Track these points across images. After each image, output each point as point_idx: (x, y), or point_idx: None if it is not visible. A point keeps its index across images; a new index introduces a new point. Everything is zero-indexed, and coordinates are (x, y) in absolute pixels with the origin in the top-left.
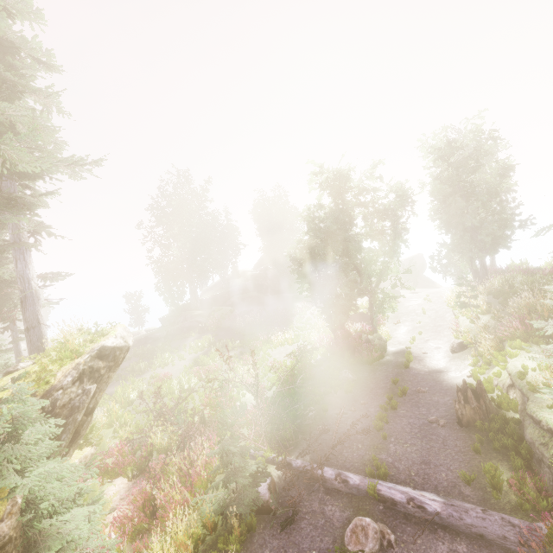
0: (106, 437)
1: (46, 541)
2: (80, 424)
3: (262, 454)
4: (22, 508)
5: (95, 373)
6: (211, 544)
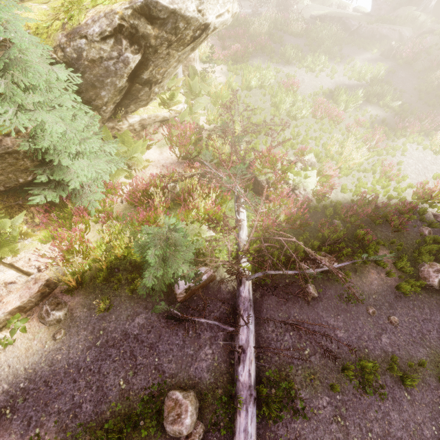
0: (197, 108)
1: (56, 166)
2: (135, 89)
3: (240, 247)
4: (30, 135)
5: (140, 39)
6: (136, 264)
